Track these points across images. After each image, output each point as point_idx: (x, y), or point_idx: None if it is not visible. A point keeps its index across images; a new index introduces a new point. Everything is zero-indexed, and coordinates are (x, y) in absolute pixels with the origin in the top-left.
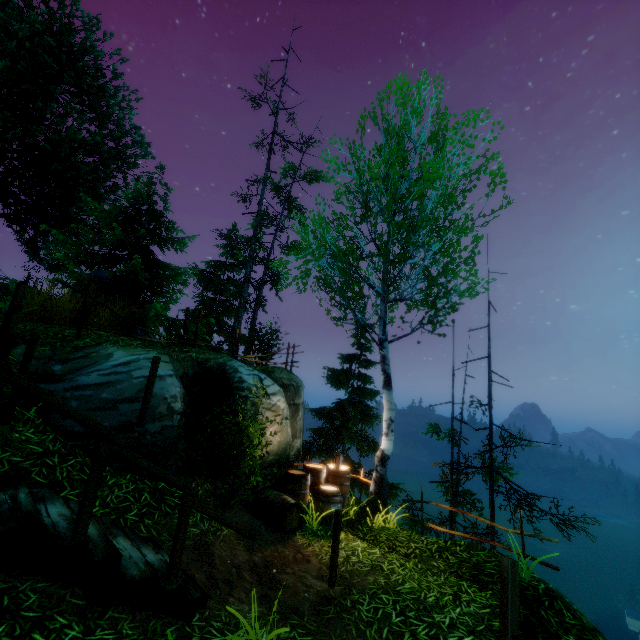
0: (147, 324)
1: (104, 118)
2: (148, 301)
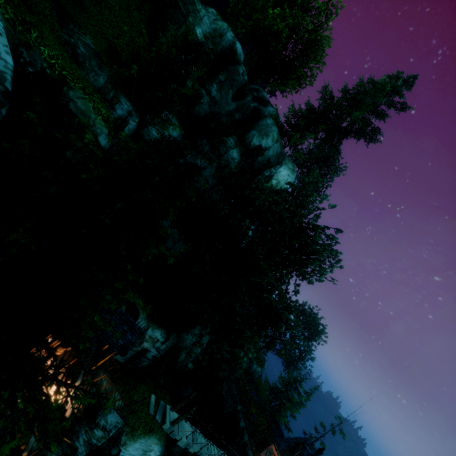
0: (281, 415)
1: (309, 353)
2: (284, 404)
